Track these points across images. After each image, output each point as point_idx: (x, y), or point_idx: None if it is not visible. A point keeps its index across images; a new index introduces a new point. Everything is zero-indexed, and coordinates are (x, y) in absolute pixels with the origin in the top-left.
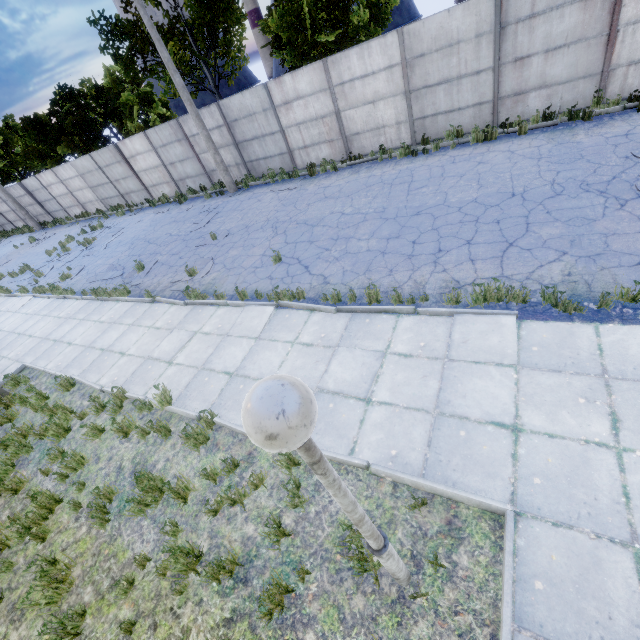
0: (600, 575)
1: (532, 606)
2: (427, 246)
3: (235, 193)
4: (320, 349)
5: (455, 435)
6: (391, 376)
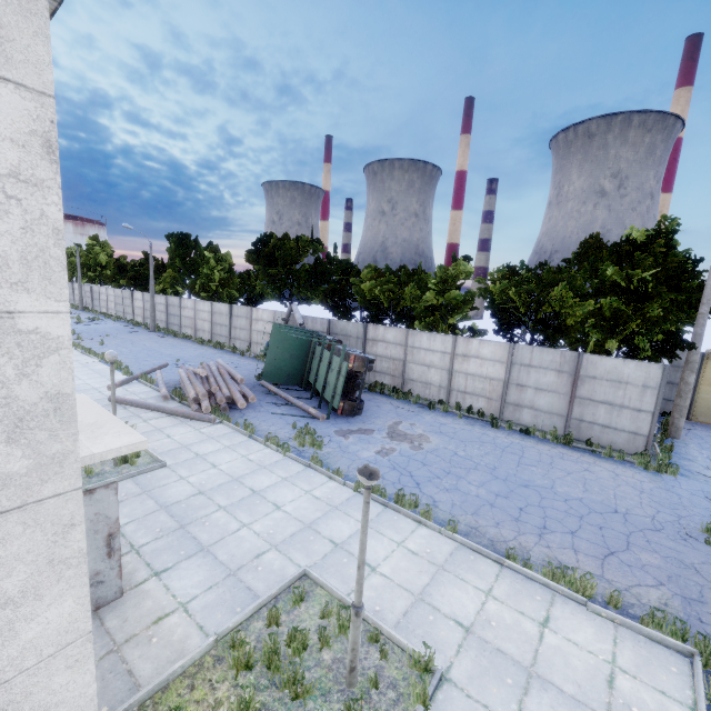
0: None
1: None
2: (129, 354)
3: (152, 331)
4: None
5: None
6: None
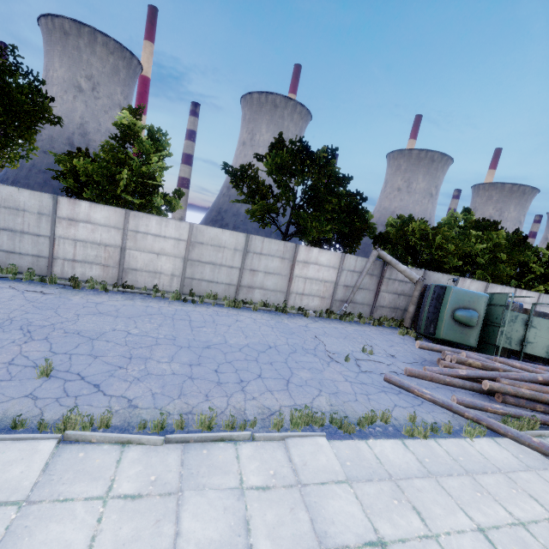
0: None
1: None
2: (230, 375)
3: None
4: (156, 500)
5: None
6: (261, 517)
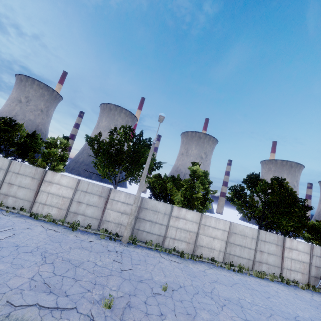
0: None
1: None
2: None
3: (127, 244)
4: None
5: None
6: None
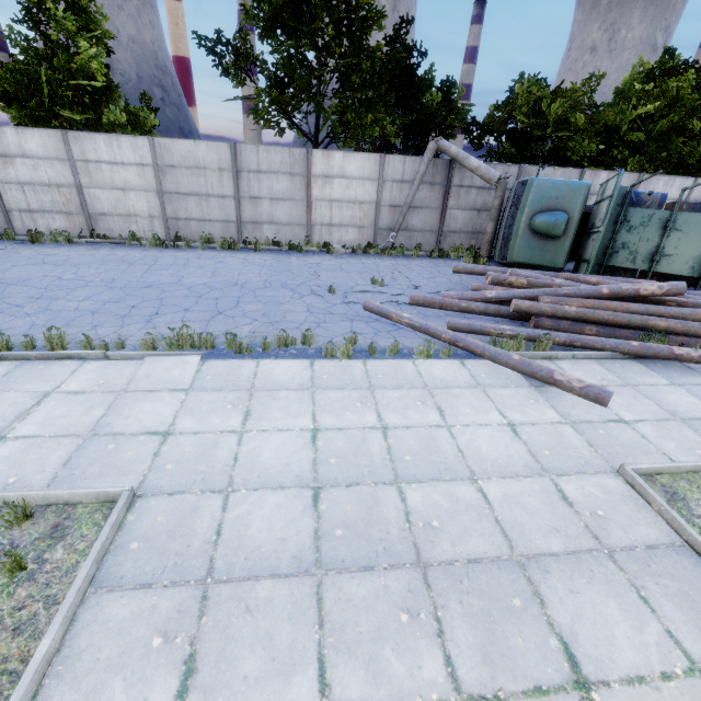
0: (194, 518)
1: (120, 565)
2: (146, 310)
3: None
4: None
5: (102, 449)
6: (48, 412)
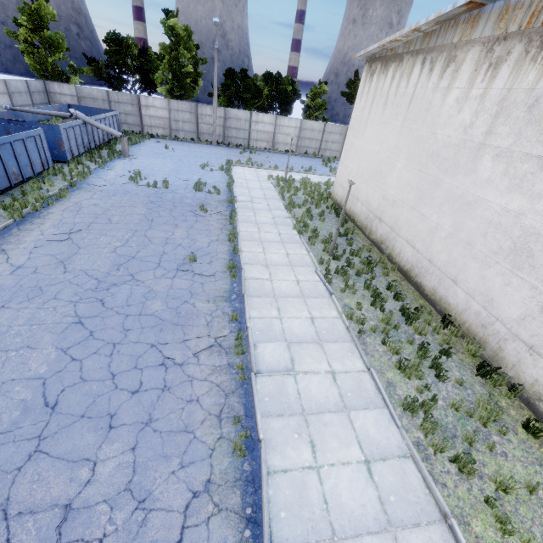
0: None
1: None
2: None
3: None
4: None
5: None
6: None
